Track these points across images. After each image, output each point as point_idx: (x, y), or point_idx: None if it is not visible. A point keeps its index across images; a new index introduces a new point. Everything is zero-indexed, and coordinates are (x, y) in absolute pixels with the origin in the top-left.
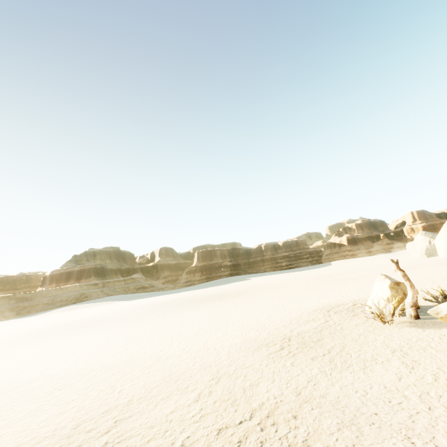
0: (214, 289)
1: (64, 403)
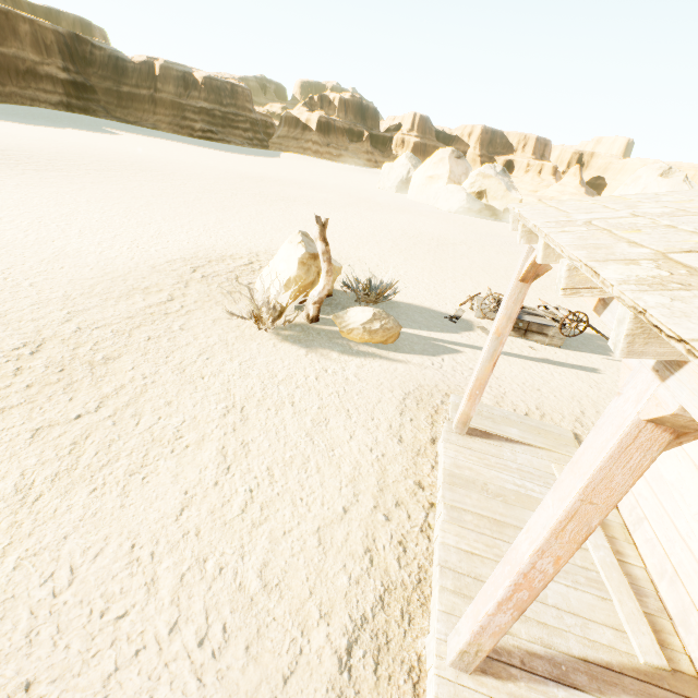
0: None
1: None
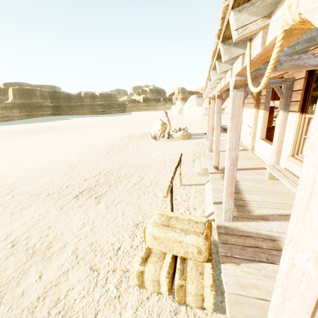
0: (39, 125)
1: None
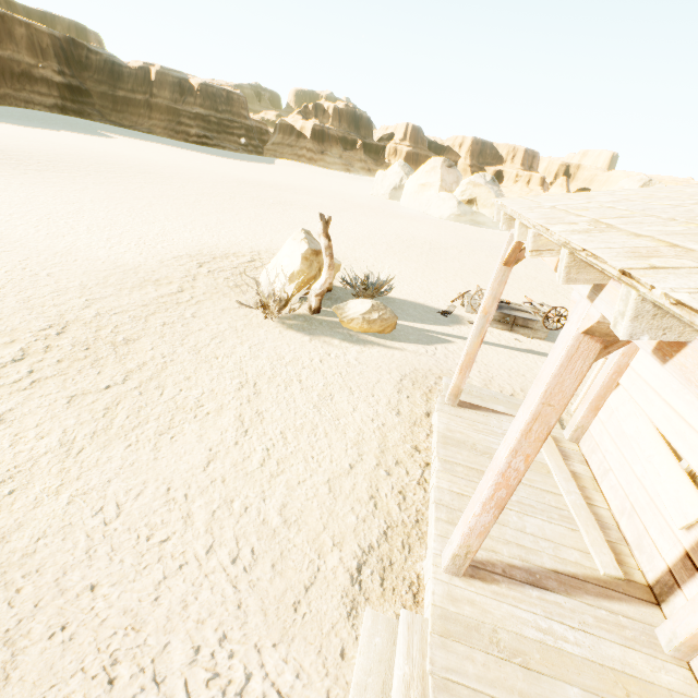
0: None
1: None
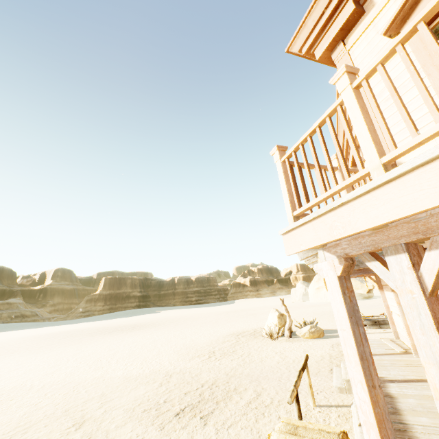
0: (121, 320)
1: (31, 405)
